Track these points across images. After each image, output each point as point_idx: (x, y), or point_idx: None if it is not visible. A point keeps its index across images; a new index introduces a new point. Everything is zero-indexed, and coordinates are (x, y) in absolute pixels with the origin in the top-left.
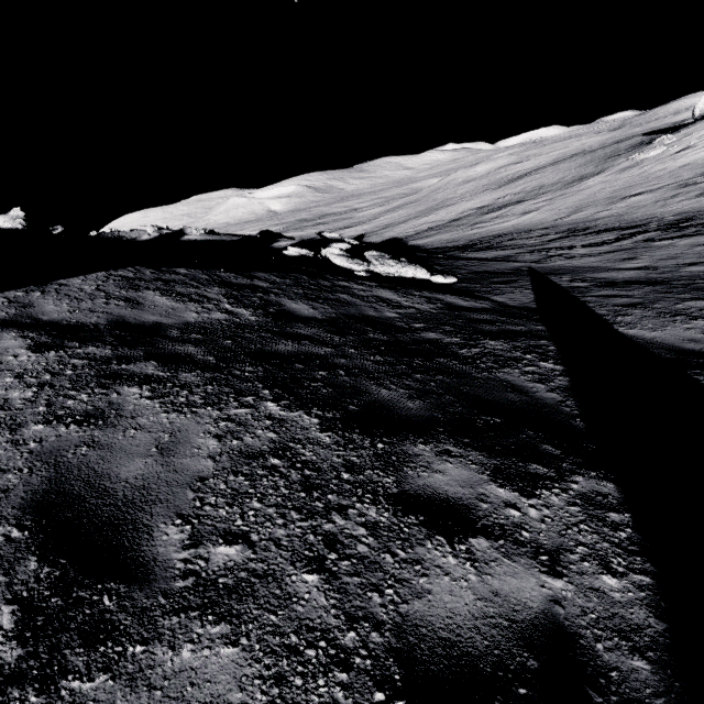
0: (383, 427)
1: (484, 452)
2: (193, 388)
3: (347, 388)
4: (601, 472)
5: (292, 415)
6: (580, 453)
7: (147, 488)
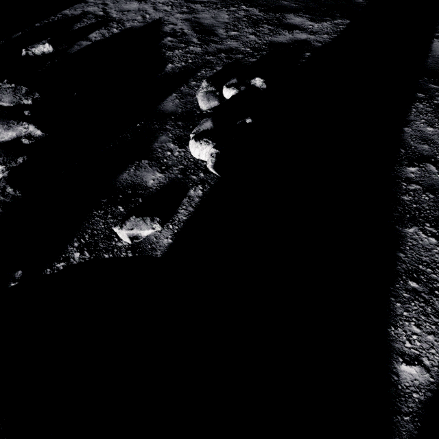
0: (280, 11)
1: (312, 16)
2: (217, 4)
3: (271, 2)
4: (349, 19)
5: (250, 9)
6: (348, 16)
7: (213, 25)
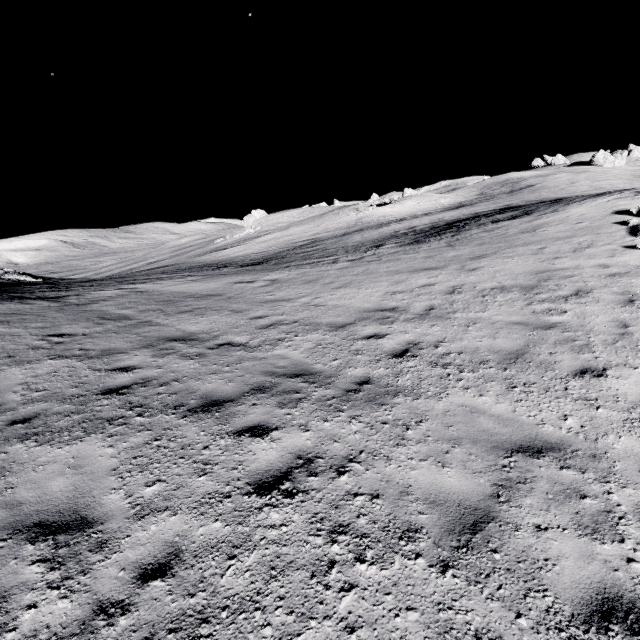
0: None
1: None
2: None
3: None
4: None
5: None
6: None
7: None
